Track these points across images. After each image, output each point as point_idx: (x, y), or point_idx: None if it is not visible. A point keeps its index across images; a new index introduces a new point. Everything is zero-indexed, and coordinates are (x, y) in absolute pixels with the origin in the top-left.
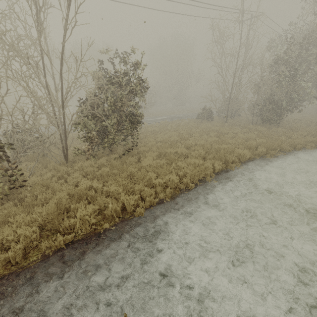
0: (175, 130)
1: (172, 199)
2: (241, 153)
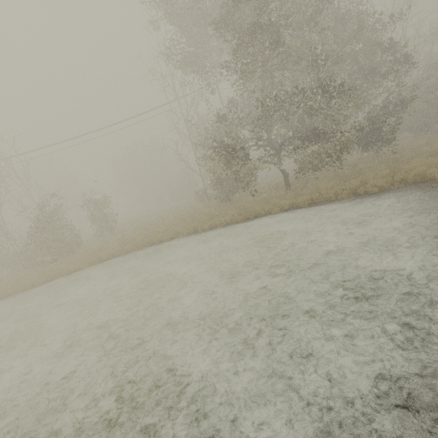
0: (136, 227)
1: (24, 291)
2: (100, 254)
